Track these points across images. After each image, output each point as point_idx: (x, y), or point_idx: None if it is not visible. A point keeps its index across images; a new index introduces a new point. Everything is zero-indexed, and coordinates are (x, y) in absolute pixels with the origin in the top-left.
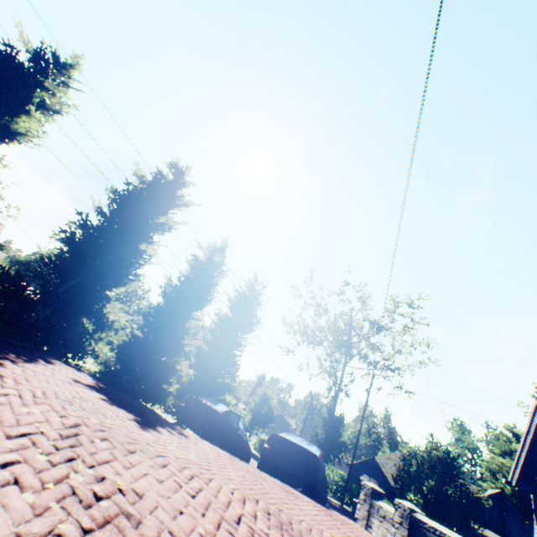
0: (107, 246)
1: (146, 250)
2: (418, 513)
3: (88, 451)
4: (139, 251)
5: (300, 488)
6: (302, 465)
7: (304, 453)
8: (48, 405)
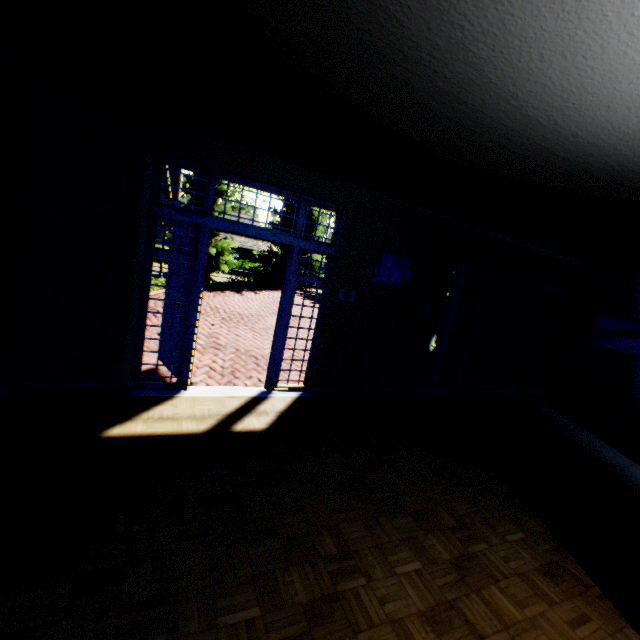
0: (291, 221)
1: (315, 210)
2: None
3: (277, 304)
4: (310, 214)
5: None
6: None
7: None
8: (271, 298)
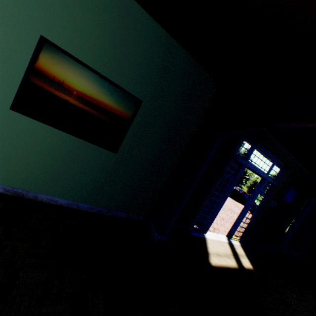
0: None
1: None
2: (256, 203)
3: None
4: None
5: (232, 198)
6: (233, 192)
7: (234, 189)
8: None
